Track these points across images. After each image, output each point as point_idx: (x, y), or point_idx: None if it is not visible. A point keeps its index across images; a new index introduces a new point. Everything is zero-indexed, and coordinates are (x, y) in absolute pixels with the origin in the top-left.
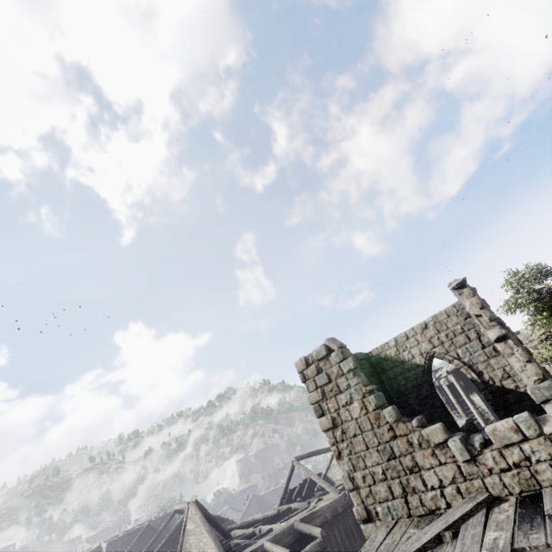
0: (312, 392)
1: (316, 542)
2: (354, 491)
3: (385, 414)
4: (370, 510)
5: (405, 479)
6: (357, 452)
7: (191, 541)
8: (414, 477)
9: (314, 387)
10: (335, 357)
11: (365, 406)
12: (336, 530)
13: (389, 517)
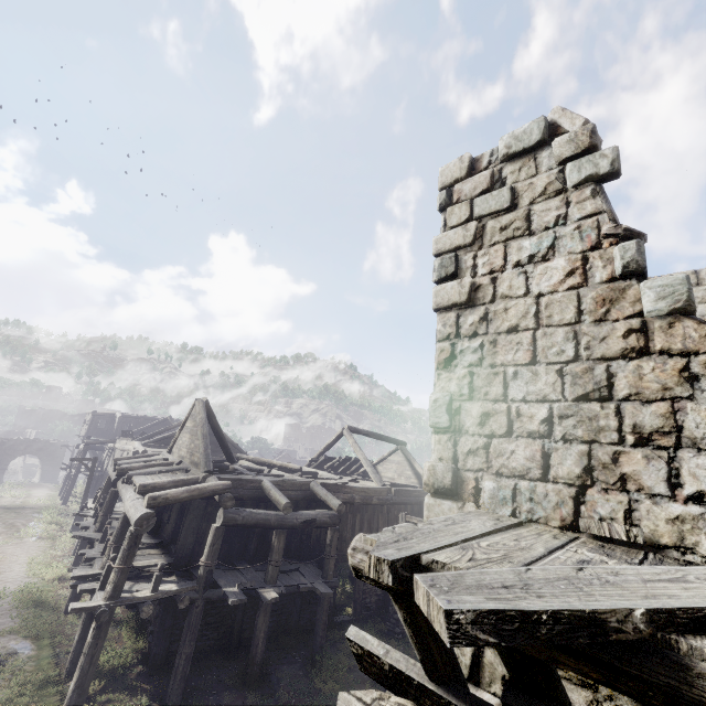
0: (453, 229)
1: (327, 512)
2: (445, 433)
3: (650, 289)
4: (464, 478)
5: (611, 451)
6: (499, 363)
7: (185, 439)
8: (645, 455)
9: (463, 217)
10: (562, 144)
11: (585, 268)
12: (360, 517)
13: (506, 508)
